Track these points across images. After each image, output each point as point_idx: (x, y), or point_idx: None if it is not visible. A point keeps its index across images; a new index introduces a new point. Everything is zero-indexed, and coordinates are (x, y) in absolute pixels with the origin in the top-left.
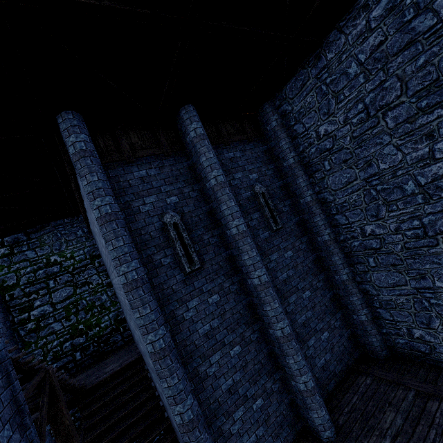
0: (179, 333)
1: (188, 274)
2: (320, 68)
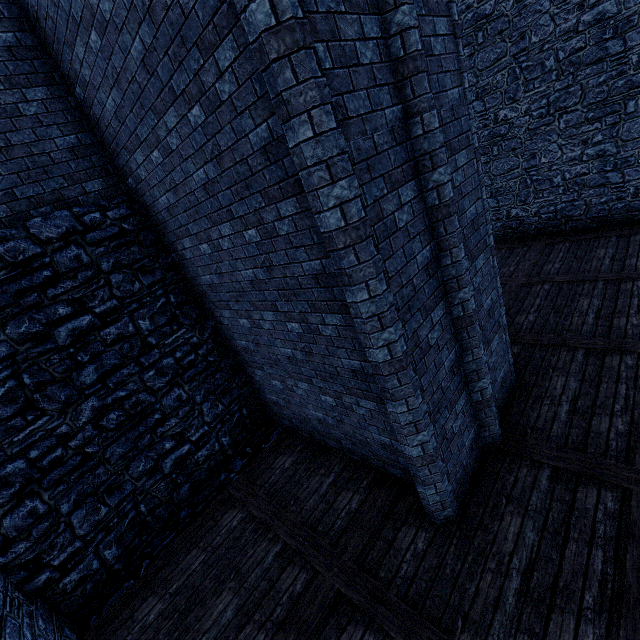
0: None
1: None
2: None
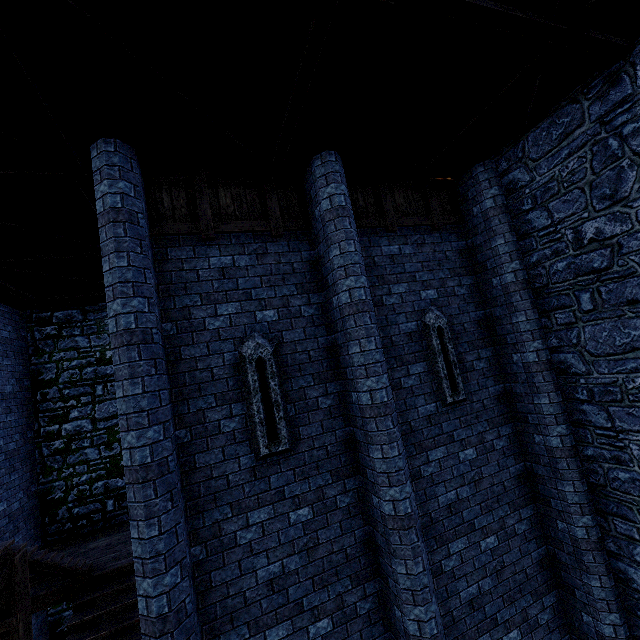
0: (220, 568)
1: (263, 458)
2: (614, 101)
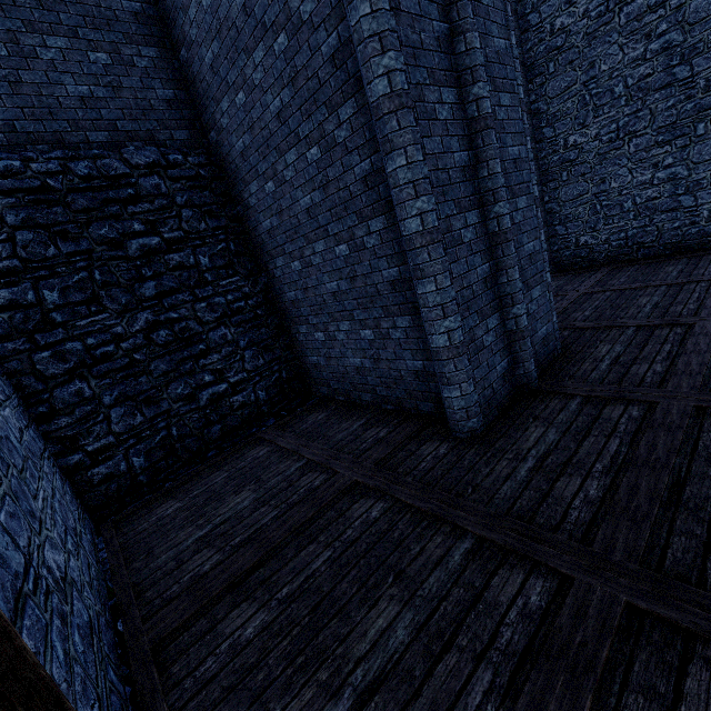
0: None
1: None
2: None
